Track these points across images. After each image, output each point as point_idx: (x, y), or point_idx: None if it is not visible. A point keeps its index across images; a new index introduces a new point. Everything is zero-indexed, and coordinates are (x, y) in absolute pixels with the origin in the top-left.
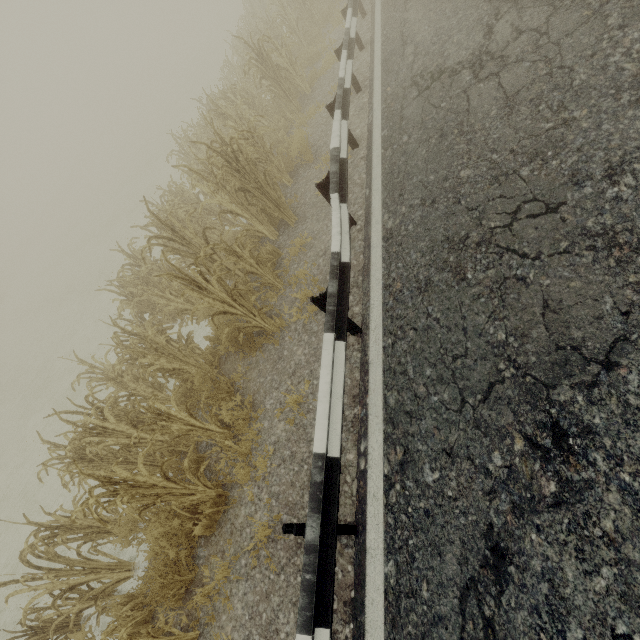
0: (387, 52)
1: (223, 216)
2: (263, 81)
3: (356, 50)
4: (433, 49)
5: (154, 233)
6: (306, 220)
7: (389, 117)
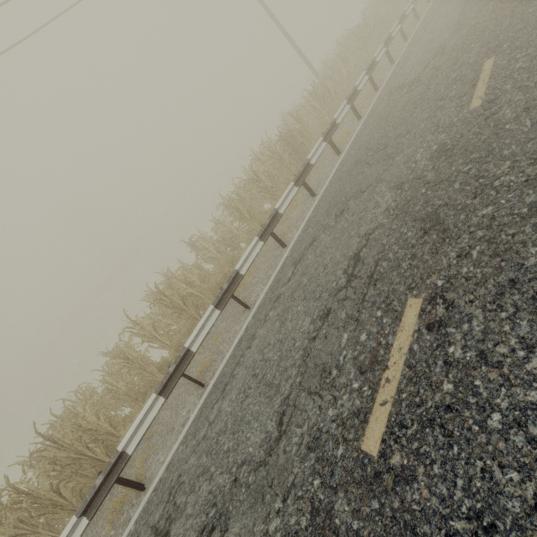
0: (224, 370)
1: (119, 408)
2: (218, 254)
3: (250, 299)
4: (202, 460)
5: (80, 400)
6: (95, 528)
7: (146, 509)
